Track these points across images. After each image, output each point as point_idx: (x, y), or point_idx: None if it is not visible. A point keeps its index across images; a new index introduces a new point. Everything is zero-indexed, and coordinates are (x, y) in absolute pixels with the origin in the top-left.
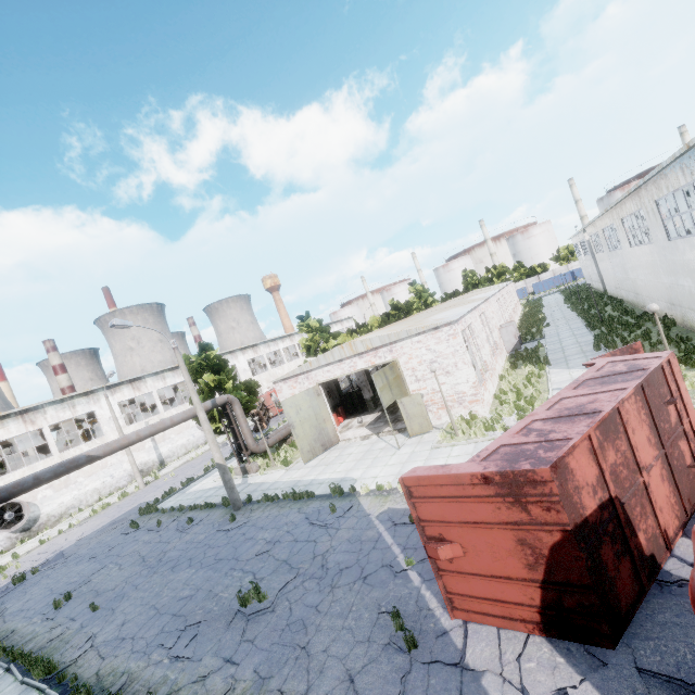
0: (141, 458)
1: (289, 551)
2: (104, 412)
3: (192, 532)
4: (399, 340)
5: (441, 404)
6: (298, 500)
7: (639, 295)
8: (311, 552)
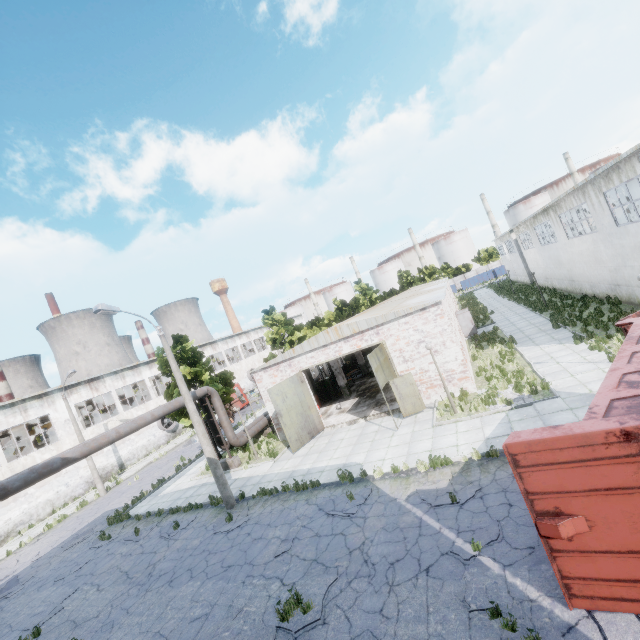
0: (99, 463)
1: (314, 548)
2: (59, 415)
3: (182, 538)
4: (385, 322)
5: (430, 383)
6: (301, 491)
7: (574, 282)
8: (343, 546)
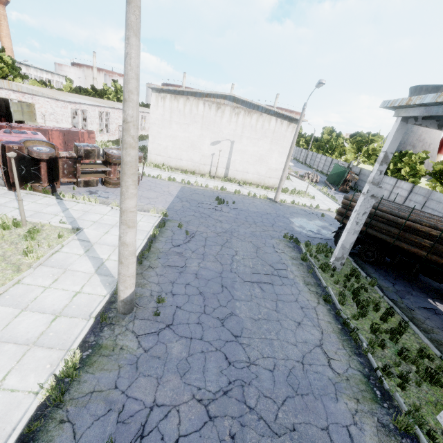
0: None
1: None
2: None
3: None
4: (38, 95)
5: None
6: None
7: None
8: None
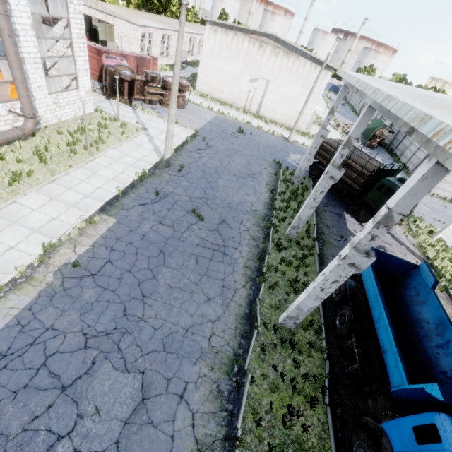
0: None
1: None
2: None
3: None
4: (117, 17)
5: None
6: None
7: None
8: None
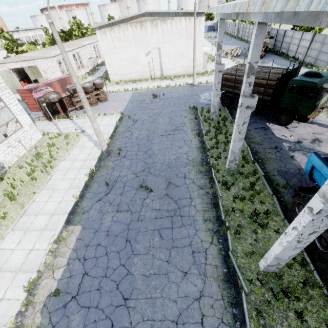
0: None
1: None
2: None
3: None
4: (36, 59)
5: None
6: None
7: None
8: None
